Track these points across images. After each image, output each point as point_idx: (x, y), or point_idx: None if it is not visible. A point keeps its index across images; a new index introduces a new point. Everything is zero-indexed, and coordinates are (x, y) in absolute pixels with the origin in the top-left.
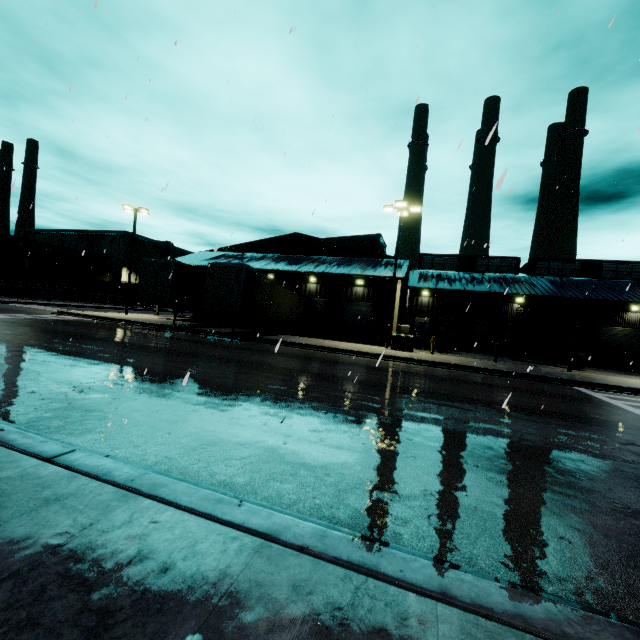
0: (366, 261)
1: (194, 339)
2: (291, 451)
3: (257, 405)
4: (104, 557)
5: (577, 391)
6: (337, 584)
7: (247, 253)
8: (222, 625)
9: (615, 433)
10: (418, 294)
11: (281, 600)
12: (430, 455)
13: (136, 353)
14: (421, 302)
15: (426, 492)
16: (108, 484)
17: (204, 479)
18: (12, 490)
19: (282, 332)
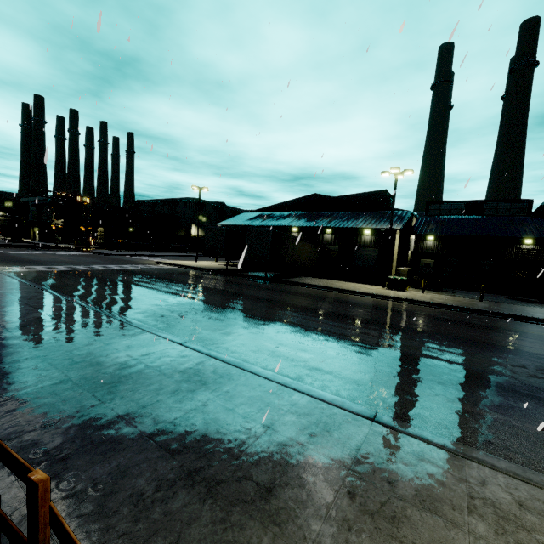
0: (372, 214)
1: (239, 282)
2: (279, 350)
3: (269, 327)
4: (204, 371)
5: (539, 329)
6: (274, 387)
7: (277, 212)
8: (236, 388)
9: (519, 359)
10: (423, 239)
11: (254, 387)
12: (355, 359)
13: (205, 293)
14: (426, 246)
15: (338, 373)
16: (202, 353)
17: (237, 357)
18: (173, 352)
19: (304, 273)
